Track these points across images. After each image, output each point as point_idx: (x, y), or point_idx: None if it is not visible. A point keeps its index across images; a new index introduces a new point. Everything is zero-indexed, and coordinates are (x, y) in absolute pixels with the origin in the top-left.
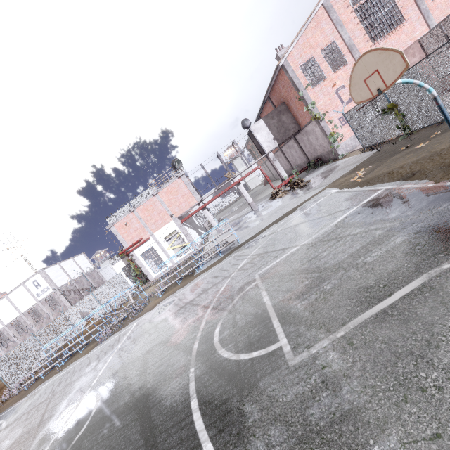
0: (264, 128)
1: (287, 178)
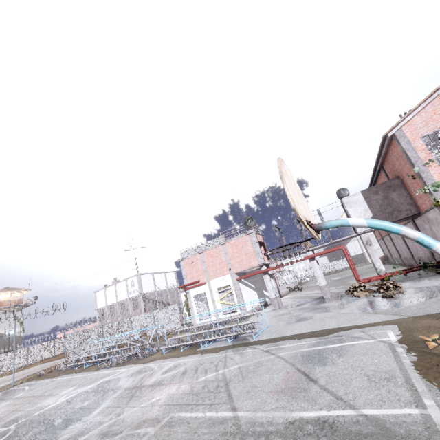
0: (360, 202)
1: (381, 273)
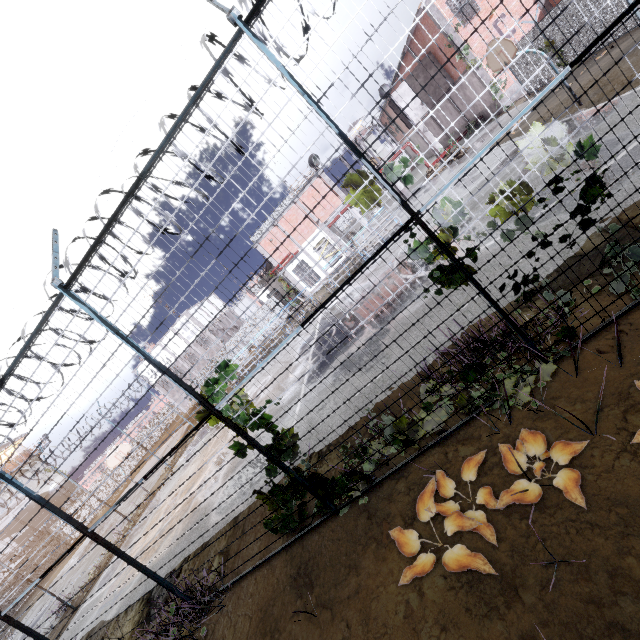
0: (408, 93)
1: (443, 151)
